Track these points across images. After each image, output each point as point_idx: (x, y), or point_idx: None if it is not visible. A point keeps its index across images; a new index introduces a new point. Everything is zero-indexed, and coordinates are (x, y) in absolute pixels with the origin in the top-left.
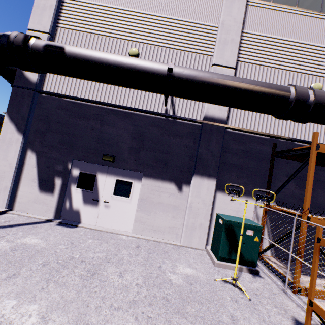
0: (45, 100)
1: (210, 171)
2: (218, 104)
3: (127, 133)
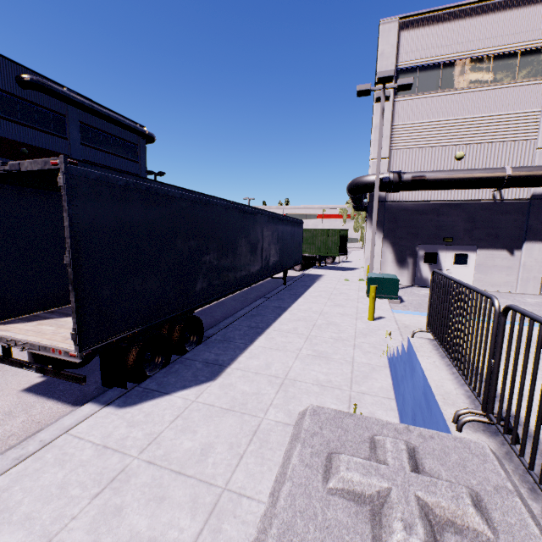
0: (390, 206)
1: (540, 237)
2: None
3: (460, 219)
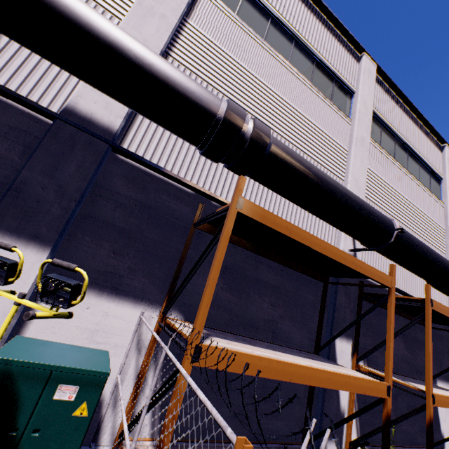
0: None
1: (40, 226)
2: (83, 78)
3: None
